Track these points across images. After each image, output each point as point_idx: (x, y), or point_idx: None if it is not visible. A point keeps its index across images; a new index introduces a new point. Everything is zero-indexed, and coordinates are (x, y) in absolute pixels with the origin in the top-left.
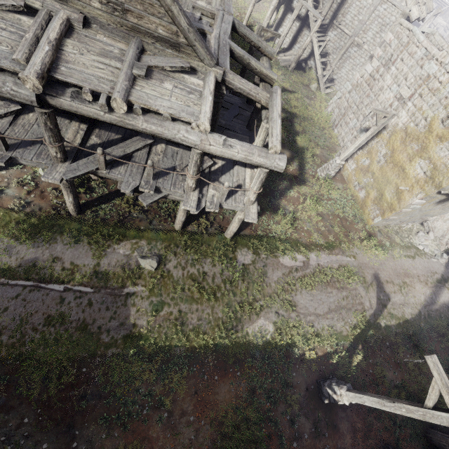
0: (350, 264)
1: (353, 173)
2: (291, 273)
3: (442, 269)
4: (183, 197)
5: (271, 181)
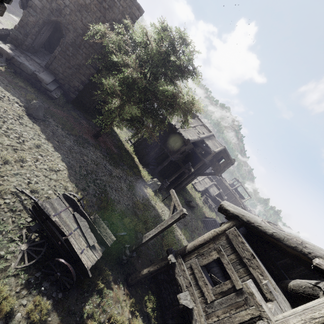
0: None
1: None
2: None
3: None
4: None
5: None
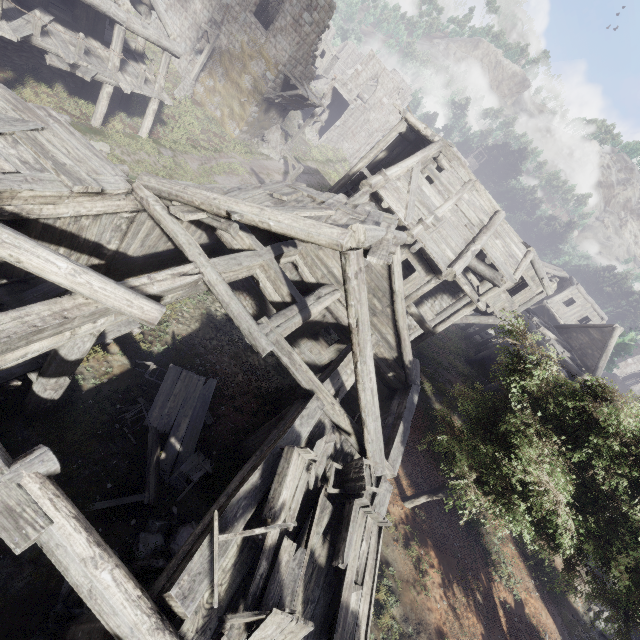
0: (235, 162)
1: (205, 96)
2: (203, 165)
3: (283, 167)
4: (111, 78)
5: (143, 98)
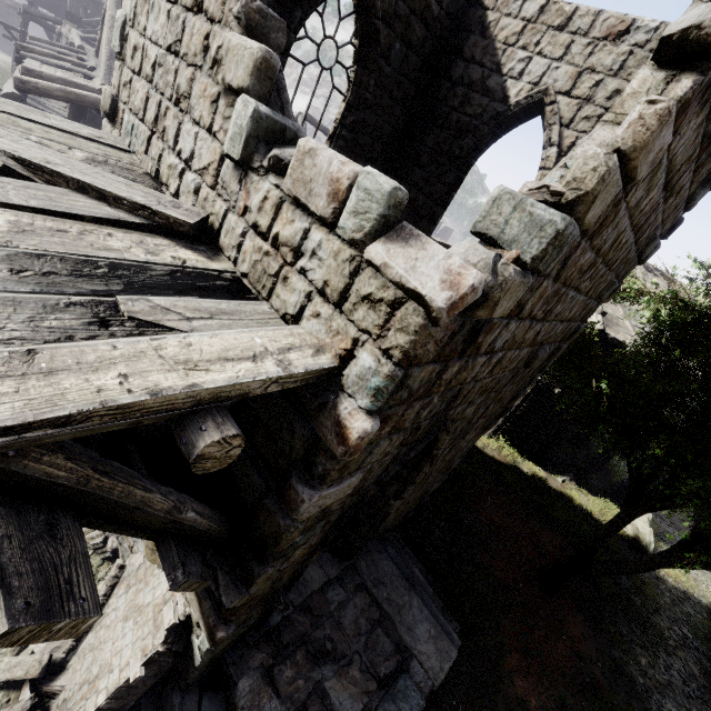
0: None
1: None
2: None
3: None
4: None
5: None
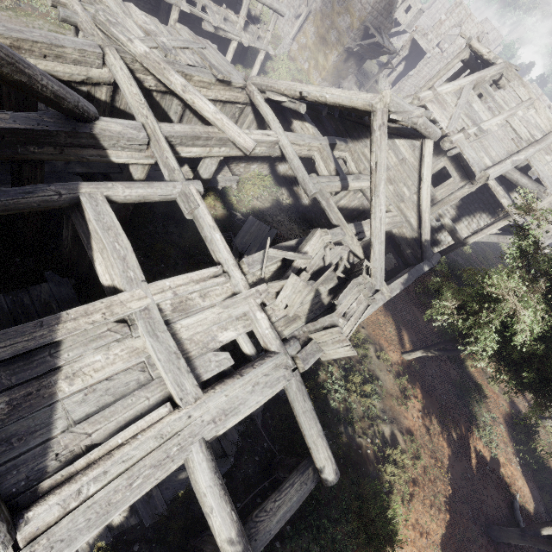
0: None
1: (298, 52)
2: None
3: None
4: (237, 36)
5: (254, 55)
